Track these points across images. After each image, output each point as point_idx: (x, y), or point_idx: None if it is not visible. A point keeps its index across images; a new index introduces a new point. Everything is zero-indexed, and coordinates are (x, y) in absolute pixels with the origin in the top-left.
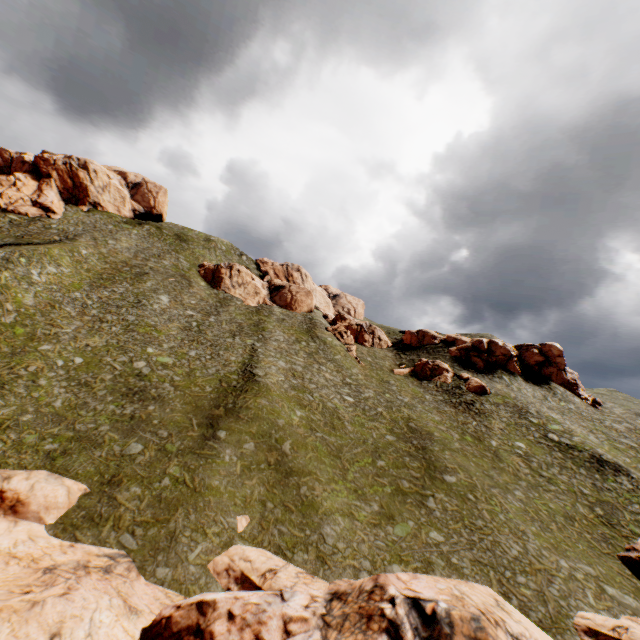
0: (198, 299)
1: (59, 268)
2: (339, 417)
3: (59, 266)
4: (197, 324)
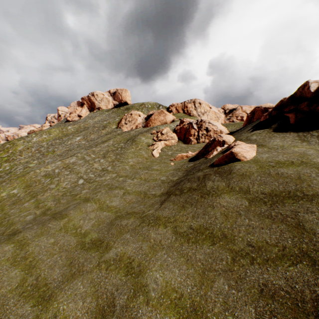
0: (97, 135)
1: (49, 135)
2: (37, 195)
3: (50, 135)
4: (76, 147)
